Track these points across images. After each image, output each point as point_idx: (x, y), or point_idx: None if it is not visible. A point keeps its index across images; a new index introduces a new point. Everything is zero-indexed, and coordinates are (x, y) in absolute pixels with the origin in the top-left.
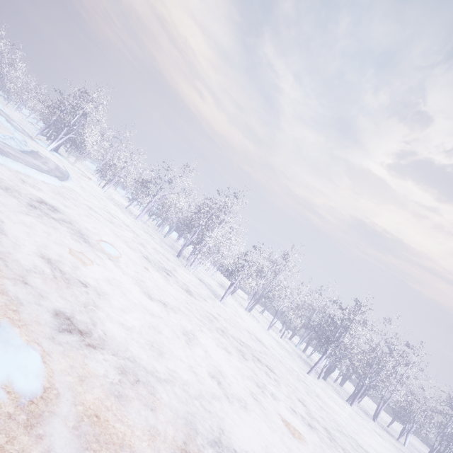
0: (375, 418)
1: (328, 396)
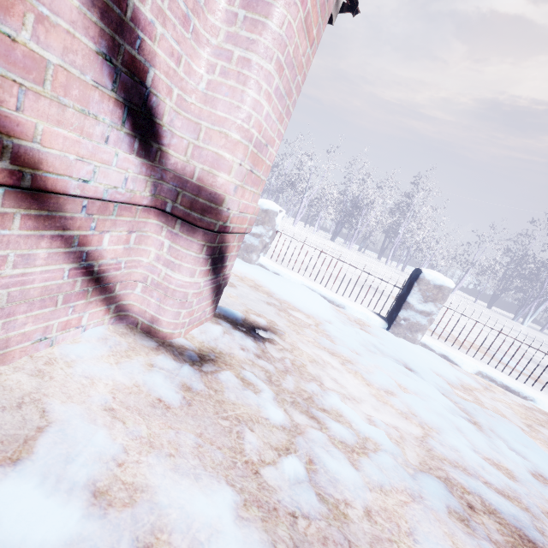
0: (387, 262)
1: (300, 231)
